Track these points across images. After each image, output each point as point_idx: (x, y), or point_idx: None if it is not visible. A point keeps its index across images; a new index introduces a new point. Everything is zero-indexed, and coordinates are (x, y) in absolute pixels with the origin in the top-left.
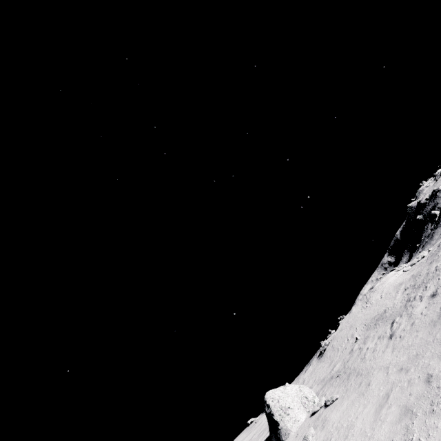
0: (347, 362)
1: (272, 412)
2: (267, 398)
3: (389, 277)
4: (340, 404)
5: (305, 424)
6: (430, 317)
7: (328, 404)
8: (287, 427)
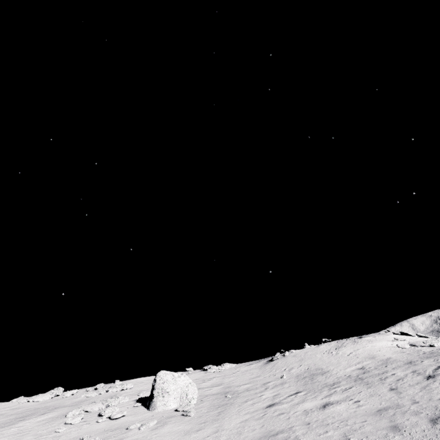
0: (246, 391)
1: (155, 387)
2: (158, 375)
3: (385, 339)
4: (182, 422)
5: (165, 413)
6: (280, 425)
7: (183, 414)
8: (156, 404)
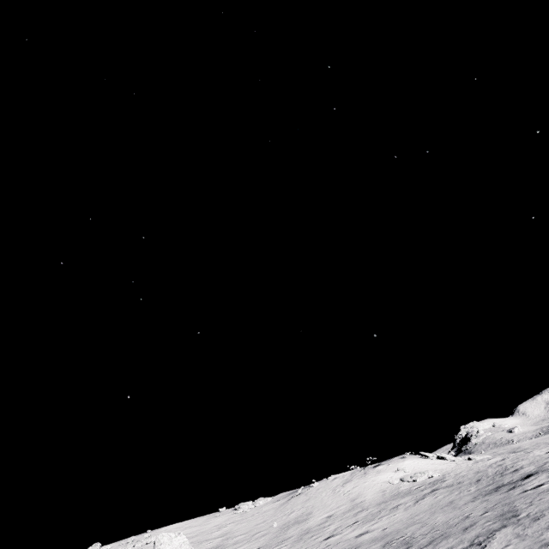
0: (232, 545)
1: (154, 548)
2: (157, 537)
3: (393, 469)
4: None
5: None
6: None
7: None
8: None
